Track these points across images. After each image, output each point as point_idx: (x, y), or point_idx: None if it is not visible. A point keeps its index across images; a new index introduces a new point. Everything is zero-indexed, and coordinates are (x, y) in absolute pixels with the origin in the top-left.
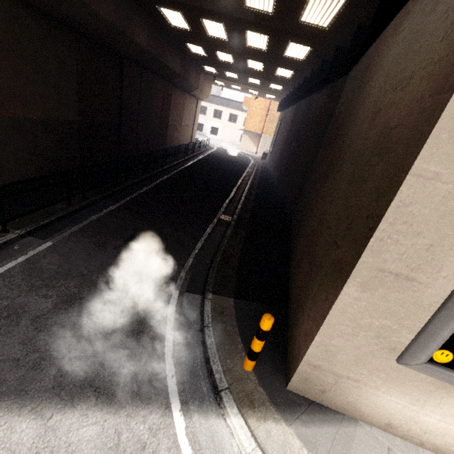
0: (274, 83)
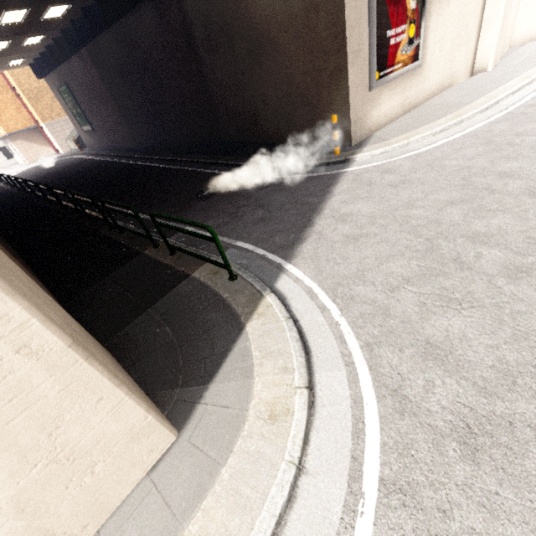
0: (31, 35)
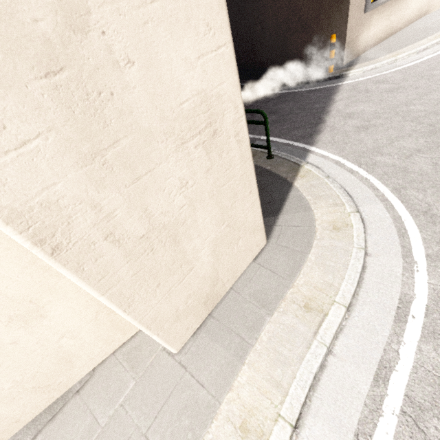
0: None
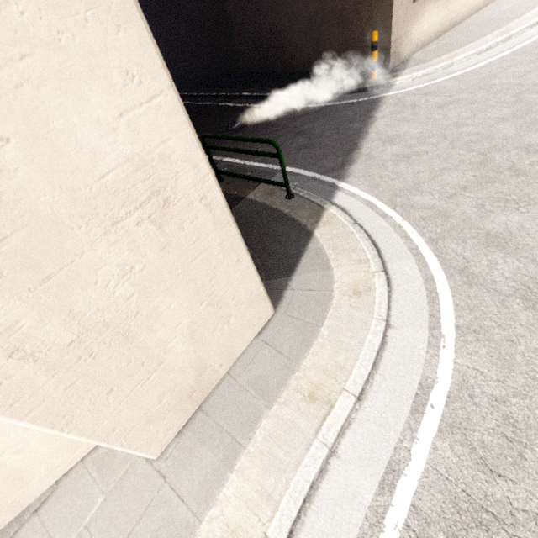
0: None
